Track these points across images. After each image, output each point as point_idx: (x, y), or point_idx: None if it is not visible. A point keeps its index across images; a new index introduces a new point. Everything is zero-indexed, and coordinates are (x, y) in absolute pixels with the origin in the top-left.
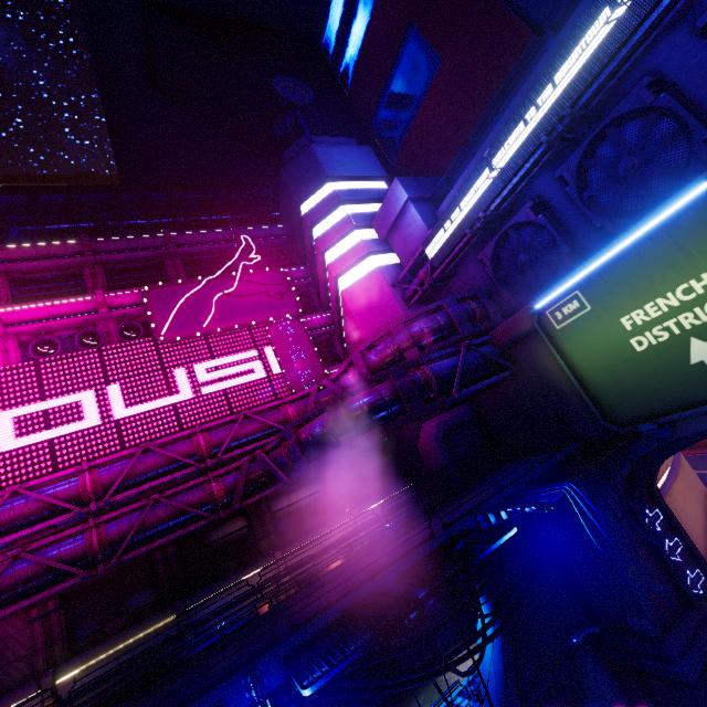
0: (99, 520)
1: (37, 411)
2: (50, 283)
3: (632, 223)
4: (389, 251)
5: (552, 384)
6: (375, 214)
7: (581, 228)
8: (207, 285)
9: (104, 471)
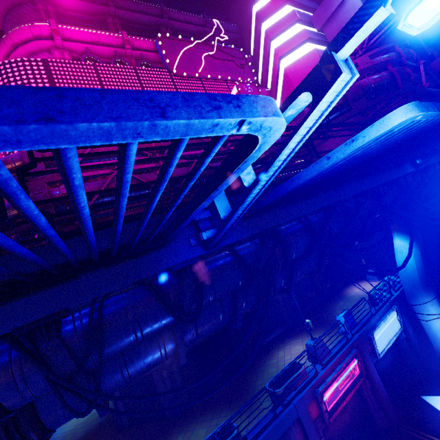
0: None
1: None
2: (83, 23)
3: None
4: (318, 42)
5: None
6: (309, 15)
7: None
8: (196, 46)
9: None
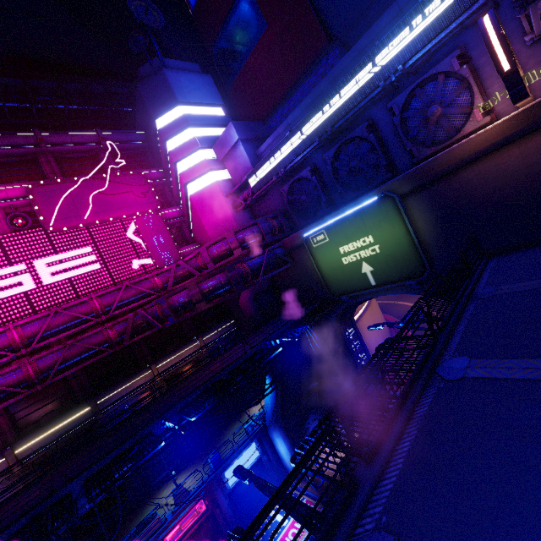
0: (31, 360)
1: None
2: None
3: (353, 195)
4: (224, 168)
5: (310, 272)
6: (214, 138)
7: (333, 188)
8: (82, 184)
9: (26, 328)
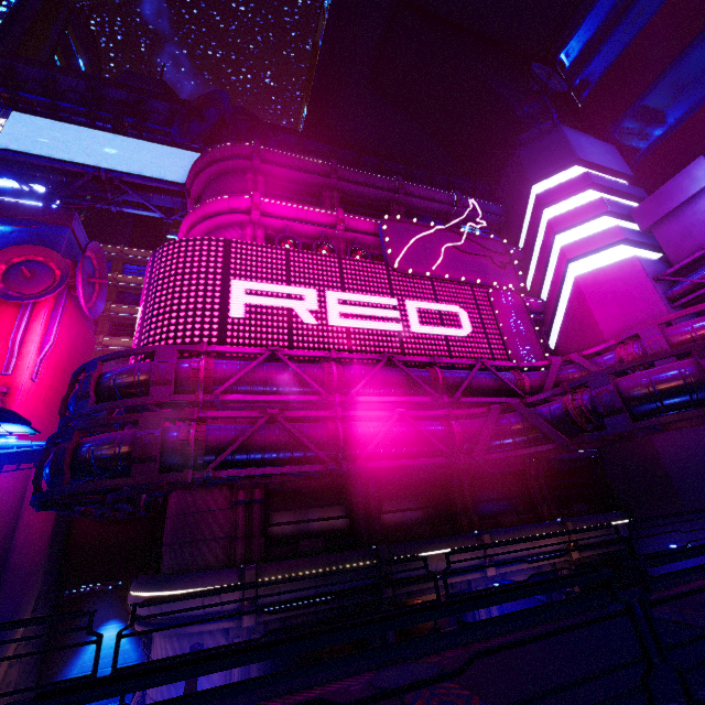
0: (345, 414)
1: (283, 292)
2: (293, 194)
3: None
4: (641, 245)
5: None
6: (626, 206)
7: None
8: (436, 233)
9: (346, 367)
